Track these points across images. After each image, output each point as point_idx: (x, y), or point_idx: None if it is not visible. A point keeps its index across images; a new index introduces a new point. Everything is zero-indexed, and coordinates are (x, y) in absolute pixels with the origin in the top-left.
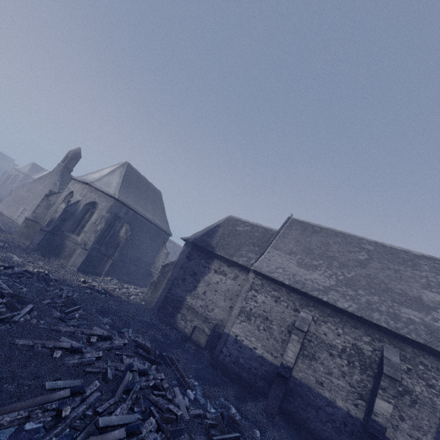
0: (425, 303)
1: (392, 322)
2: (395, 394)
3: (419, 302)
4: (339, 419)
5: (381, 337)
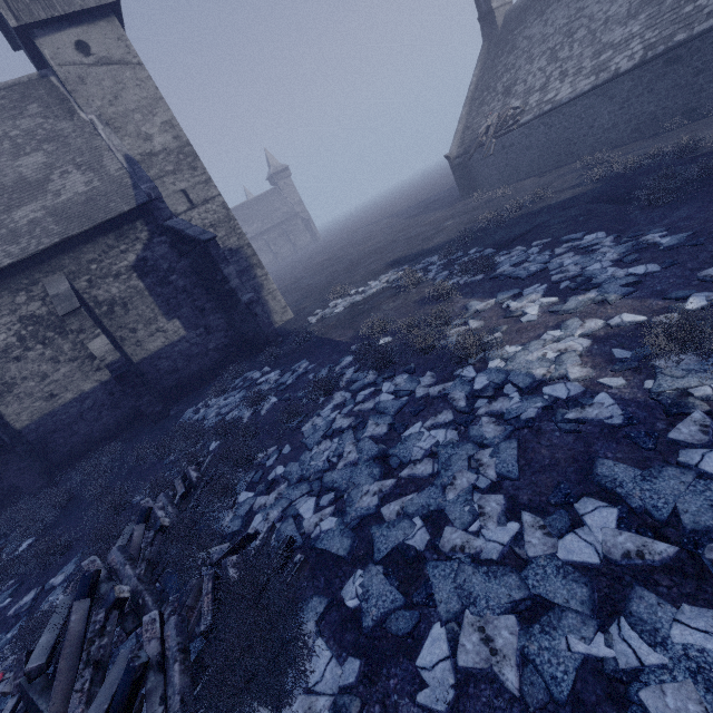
0: (33, 181)
1: (15, 247)
2: (93, 322)
3: (26, 187)
4: (104, 397)
5: (31, 279)
